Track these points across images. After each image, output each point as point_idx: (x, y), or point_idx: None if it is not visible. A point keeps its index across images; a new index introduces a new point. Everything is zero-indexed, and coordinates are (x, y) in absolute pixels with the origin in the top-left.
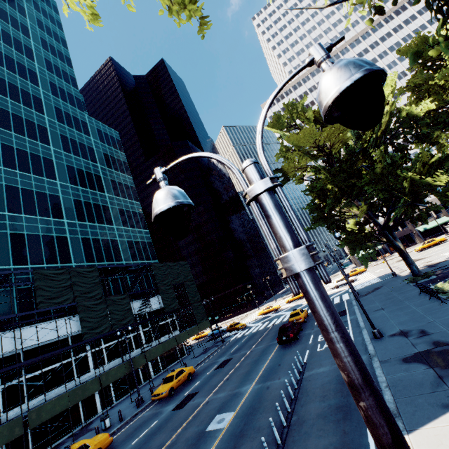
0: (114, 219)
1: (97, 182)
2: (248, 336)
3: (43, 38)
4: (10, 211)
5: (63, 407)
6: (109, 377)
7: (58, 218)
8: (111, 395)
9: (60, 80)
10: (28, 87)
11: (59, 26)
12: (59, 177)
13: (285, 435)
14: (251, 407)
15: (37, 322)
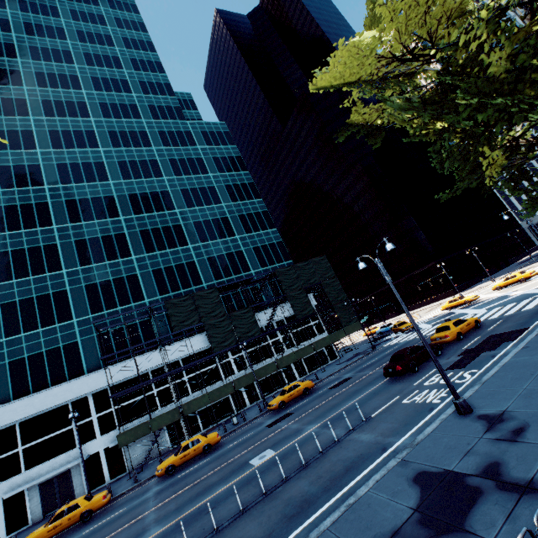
0: (235, 229)
1: (211, 195)
2: (397, 346)
3: (132, 59)
4: (148, 252)
5: (206, 403)
6: (241, 382)
7: (184, 246)
8: (257, 393)
9: (157, 97)
10: (133, 125)
11: (143, 28)
12: (177, 205)
13: (254, 504)
14: (284, 455)
15: (186, 337)
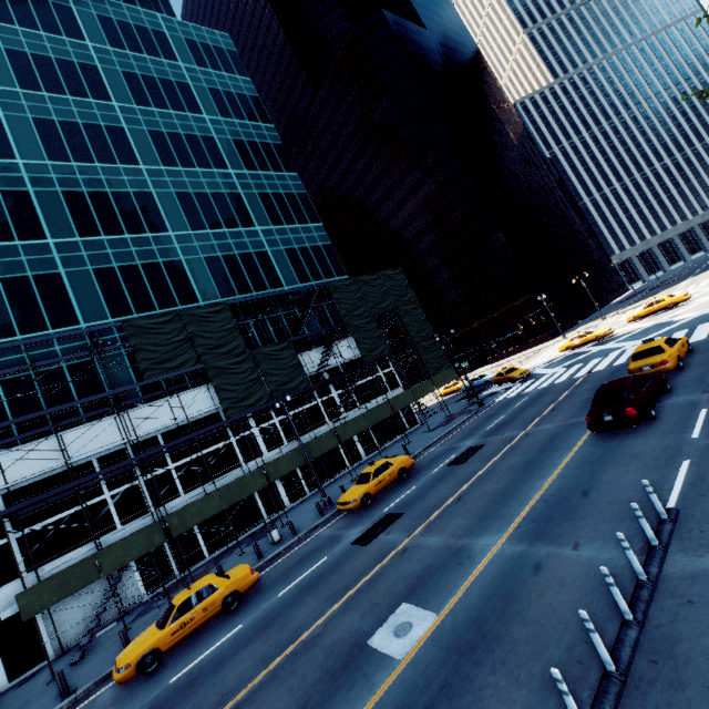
0: (253, 215)
1: (209, 152)
2: (528, 396)
3: None
4: (83, 235)
5: (215, 509)
6: (278, 467)
7: (159, 232)
8: (302, 484)
9: None
10: None
11: None
12: (143, 157)
13: None
14: (476, 625)
15: (169, 394)
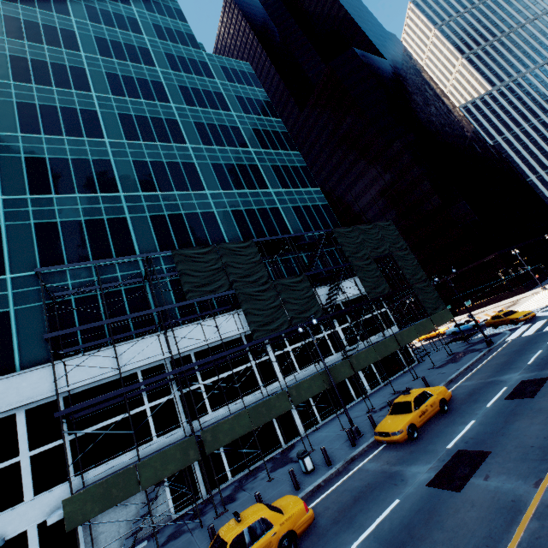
0: (267, 180)
1: (235, 136)
2: None
3: None
4: (144, 190)
5: (244, 428)
6: (300, 391)
7: (198, 190)
8: (313, 412)
9: (164, 18)
10: (131, 39)
11: None
12: (189, 139)
13: None
14: None
15: (201, 318)
